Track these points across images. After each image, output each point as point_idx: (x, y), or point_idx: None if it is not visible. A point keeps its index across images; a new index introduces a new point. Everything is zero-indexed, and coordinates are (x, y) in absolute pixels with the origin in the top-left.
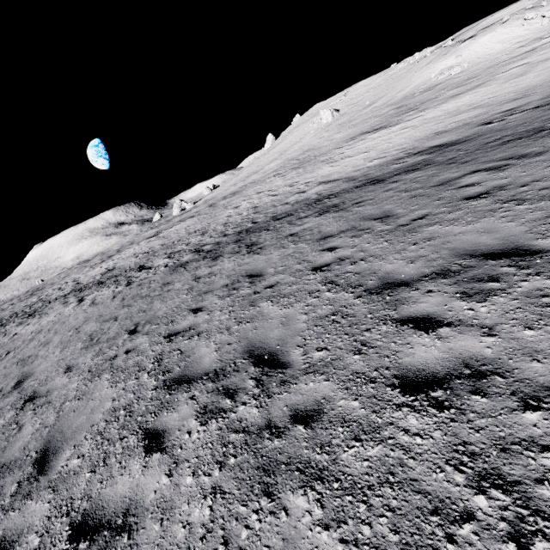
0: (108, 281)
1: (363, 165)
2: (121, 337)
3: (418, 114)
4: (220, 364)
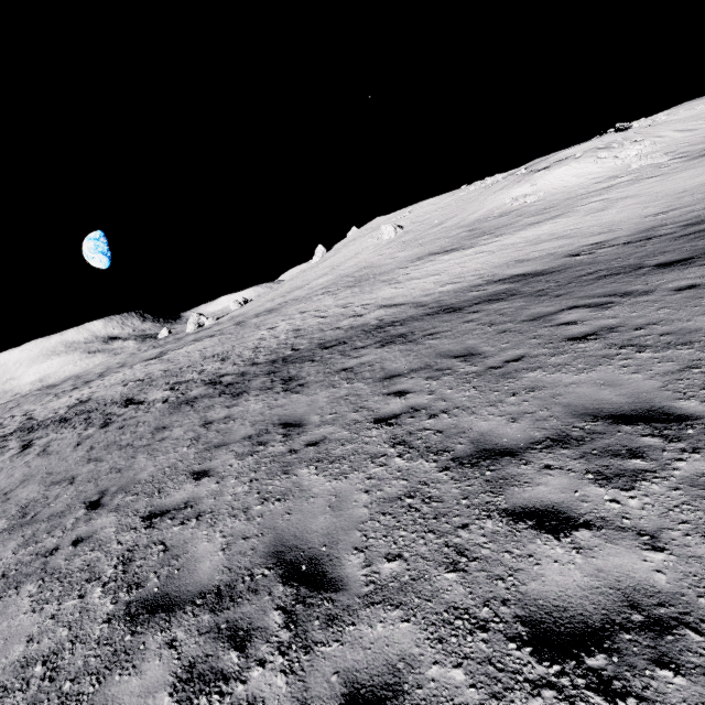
0: (76, 418)
1: (433, 289)
2: (73, 513)
3: (495, 239)
4: (227, 576)
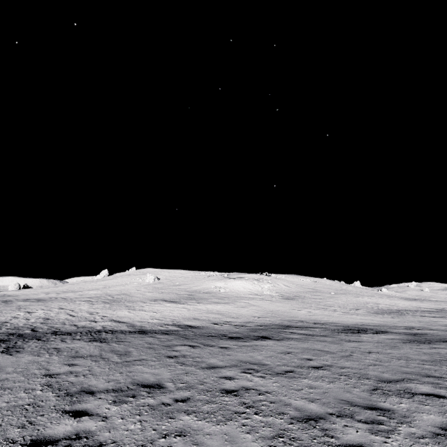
0: None
1: (147, 319)
2: None
3: (196, 303)
4: None
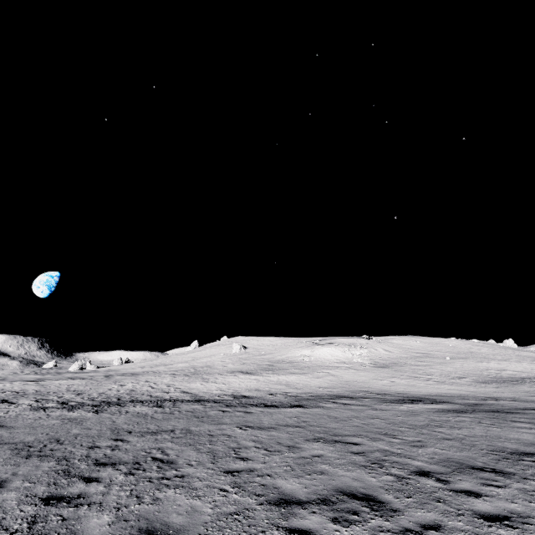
0: None
1: (212, 390)
2: None
3: (270, 375)
4: (33, 441)
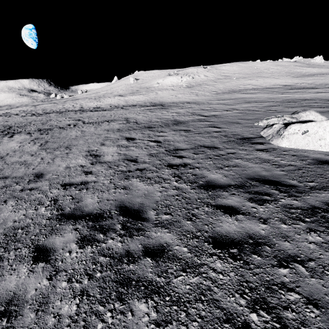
0: (4, 115)
1: (92, 106)
2: None
3: (129, 96)
4: (10, 124)
